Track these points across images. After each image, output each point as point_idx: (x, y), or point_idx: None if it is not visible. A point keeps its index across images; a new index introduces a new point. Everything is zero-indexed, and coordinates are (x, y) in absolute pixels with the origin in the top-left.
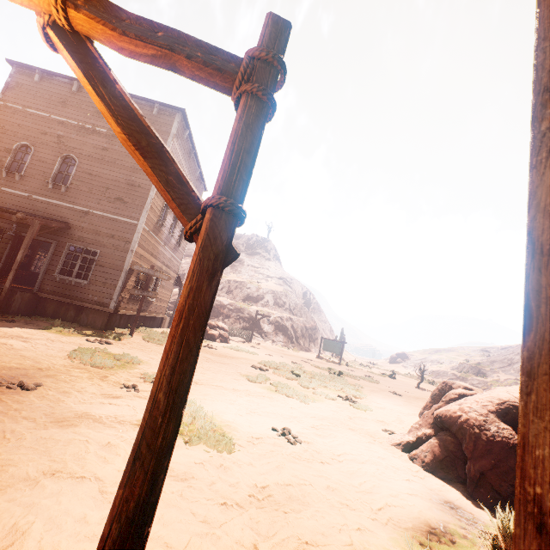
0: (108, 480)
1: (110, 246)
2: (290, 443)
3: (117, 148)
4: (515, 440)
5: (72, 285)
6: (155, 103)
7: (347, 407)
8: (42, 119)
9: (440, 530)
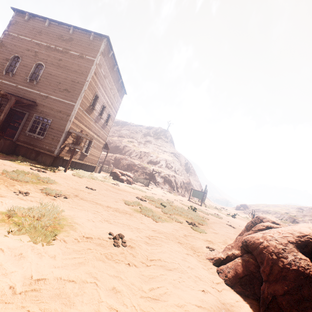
0: None
1: (58, 117)
2: (114, 245)
3: (67, 59)
4: (311, 271)
5: (35, 139)
6: (91, 33)
7: (187, 229)
8: (27, 42)
9: None
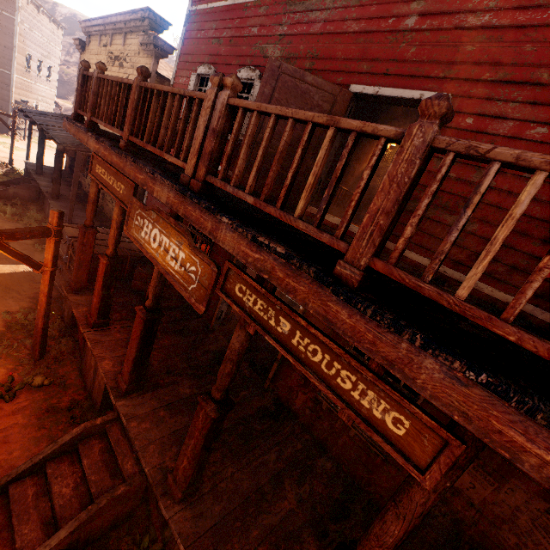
0: (15, 164)
1: None
2: None
3: None
4: None
5: None
6: None
7: None
8: None
9: None
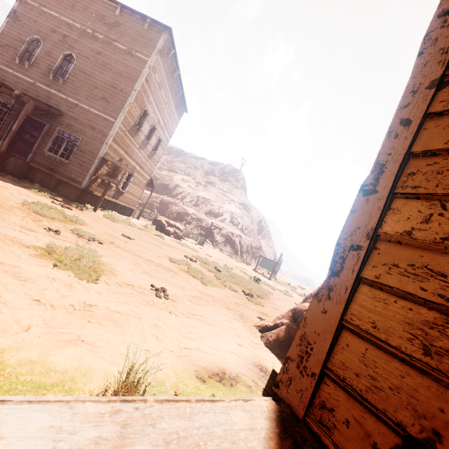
0: None
1: (90, 136)
2: (156, 295)
3: (109, 54)
4: None
5: (56, 162)
6: (147, 18)
7: (242, 298)
8: (53, 18)
9: (229, 376)
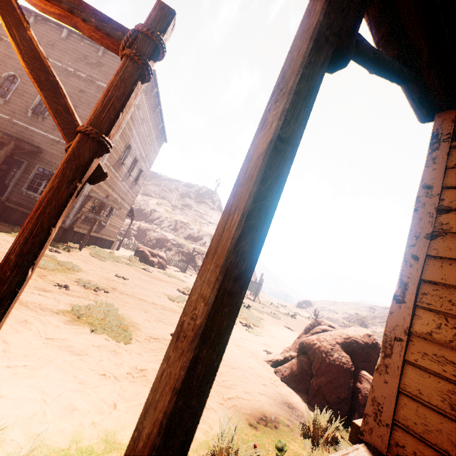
0: (14, 345)
1: None
2: None
3: (92, 92)
4: (348, 365)
5: (36, 200)
6: None
7: (243, 331)
8: None
9: (270, 419)
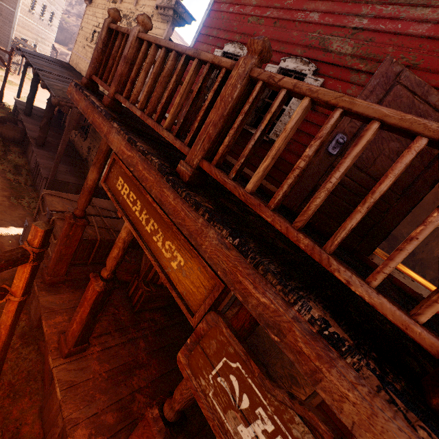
0: (5, 98)
1: (1, 21)
2: None
3: None
4: None
5: None
6: None
7: None
8: None
9: None
